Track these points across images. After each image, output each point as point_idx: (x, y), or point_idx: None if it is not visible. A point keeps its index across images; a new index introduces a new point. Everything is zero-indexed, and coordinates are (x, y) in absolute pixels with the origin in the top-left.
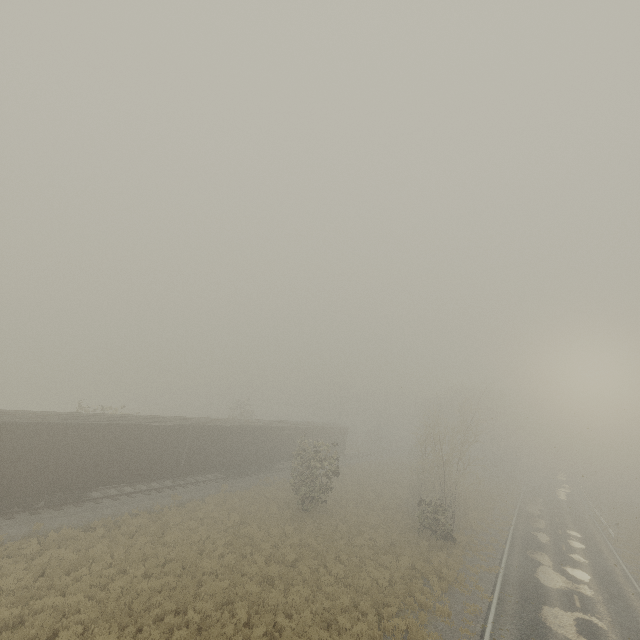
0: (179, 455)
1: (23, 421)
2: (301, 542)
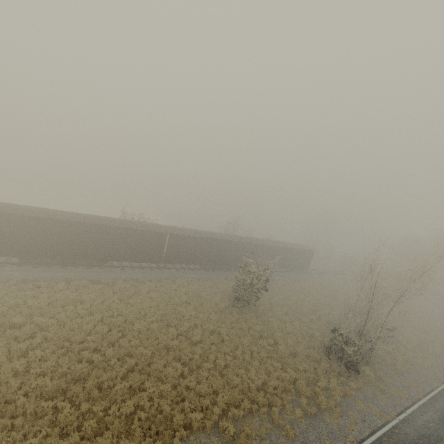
0: (161, 250)
1: (57, 218)
2: (216, 329)
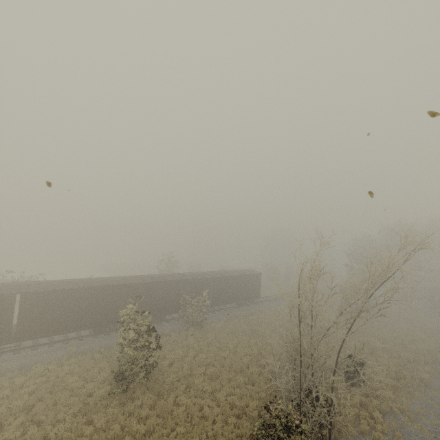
0: (6, 323)
1: None
2: None
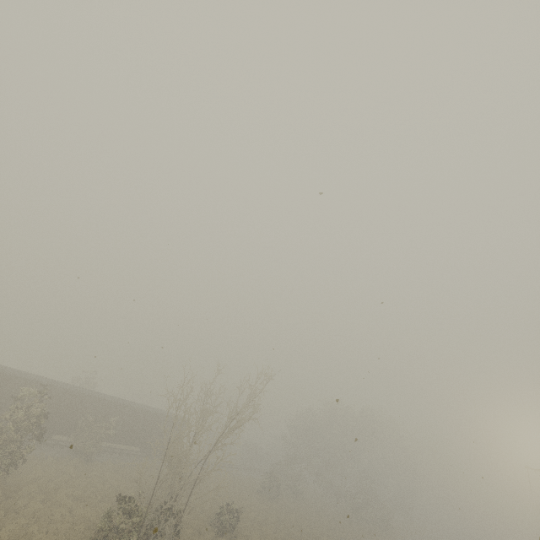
0: None
1: None
2: None
